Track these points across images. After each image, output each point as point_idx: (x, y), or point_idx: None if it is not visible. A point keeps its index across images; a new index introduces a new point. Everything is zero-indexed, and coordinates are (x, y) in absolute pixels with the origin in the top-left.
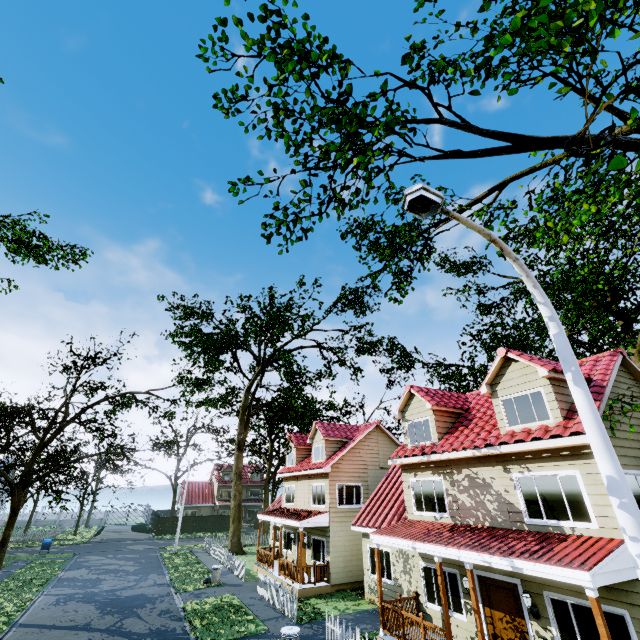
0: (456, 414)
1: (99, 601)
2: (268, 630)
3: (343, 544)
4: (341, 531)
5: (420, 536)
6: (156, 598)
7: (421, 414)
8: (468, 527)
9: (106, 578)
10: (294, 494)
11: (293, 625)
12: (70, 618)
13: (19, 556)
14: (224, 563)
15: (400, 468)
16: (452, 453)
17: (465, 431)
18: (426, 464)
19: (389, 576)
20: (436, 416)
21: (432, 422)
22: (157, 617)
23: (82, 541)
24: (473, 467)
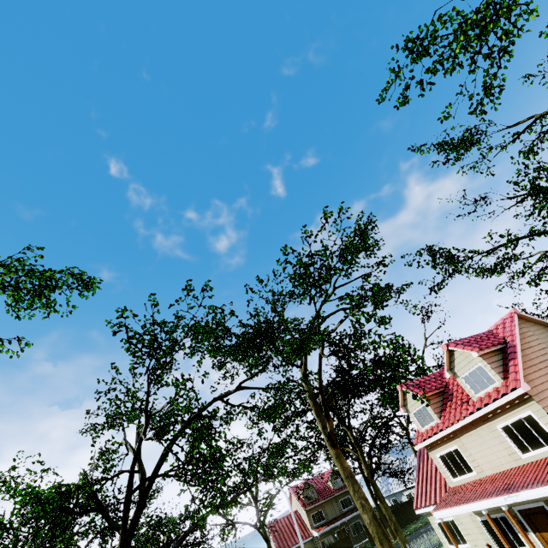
0: None
1: None
2: None
3: None
4: None
5: None
6: None
7: None
8: None
9: None
10: (465, 458)
11: None
12: None
13: None
14: None
15: None
16: None
17: None
18: None
19: None
20: None
21: None
22: None
23: None
24: None
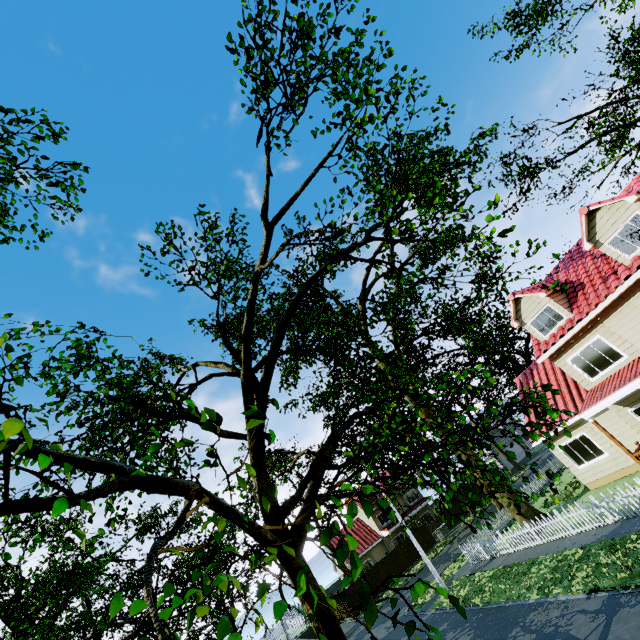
0: None
1: None
2: None
3: None
4: None
5: None
6: None
7: None
8: None
9: None
10: (611, 345)
11: None
12: None
13: None
14: (584, 526)
15: None
16: None
17: None
18: None
19: None
20: None
21: None
22: None
23: None
24: None
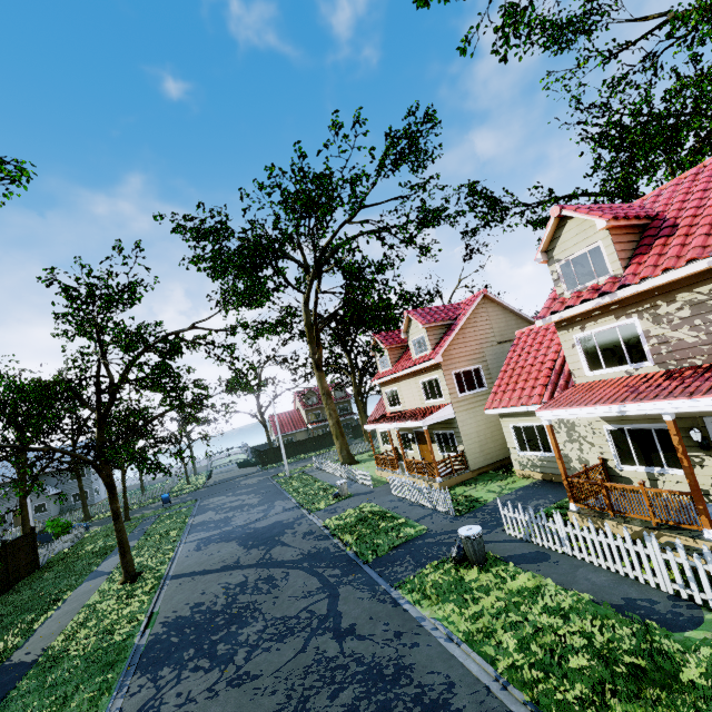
0: (638, 228)
1: (238, 538)
2: (428, 529)
3: (474, 431)
4: (469, 419)
5: (626, 396)
6: (292, 523)
7: (584, 243)
8: (698, 369)
9: (235, 515)
10: (399, 397)
11: (453, 518)
12: (217, 560)
13: (146, 514)
14: (343, 476)
15: (530, 334)
16: (662, 276)
17: (674, 241)
18: (602, 309)
19: (547, 449)
20: (613, 237)
21: (608, 247)
22: (303, 541)
23: (198, 488)
24: (701, 286)
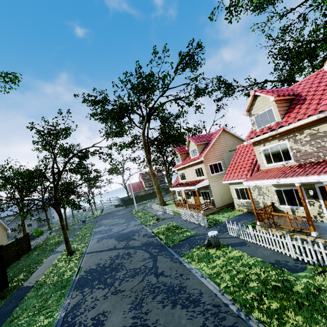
0: (289, 100)
1: (115, 237)
2: (196, 233)
3: (218, 190)
4: (216, 185)
5: (280, 175)
6: (138, 230)
7: (265, 107)
8: (312, 163)
9: (113, 227)
10: (185, 175)
11: (207, 228)
12: (106, 246)
13: (75, 227)
14: (160, 210)
15: (243, 147)
16: (297, 122)
17: (304, 106)
18: (272, 137)
19: (249, 198)
20: (277, 104)
21: (275, 109)
22: (142, 238)
23: (97, 216)
24: (314, 127)
